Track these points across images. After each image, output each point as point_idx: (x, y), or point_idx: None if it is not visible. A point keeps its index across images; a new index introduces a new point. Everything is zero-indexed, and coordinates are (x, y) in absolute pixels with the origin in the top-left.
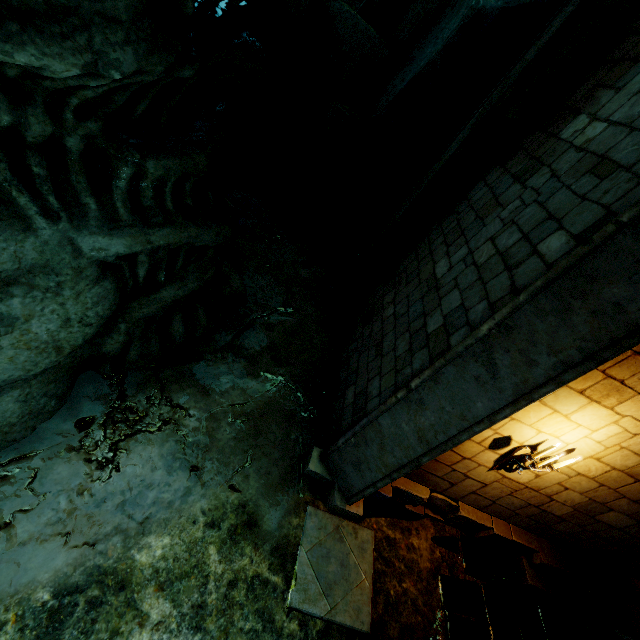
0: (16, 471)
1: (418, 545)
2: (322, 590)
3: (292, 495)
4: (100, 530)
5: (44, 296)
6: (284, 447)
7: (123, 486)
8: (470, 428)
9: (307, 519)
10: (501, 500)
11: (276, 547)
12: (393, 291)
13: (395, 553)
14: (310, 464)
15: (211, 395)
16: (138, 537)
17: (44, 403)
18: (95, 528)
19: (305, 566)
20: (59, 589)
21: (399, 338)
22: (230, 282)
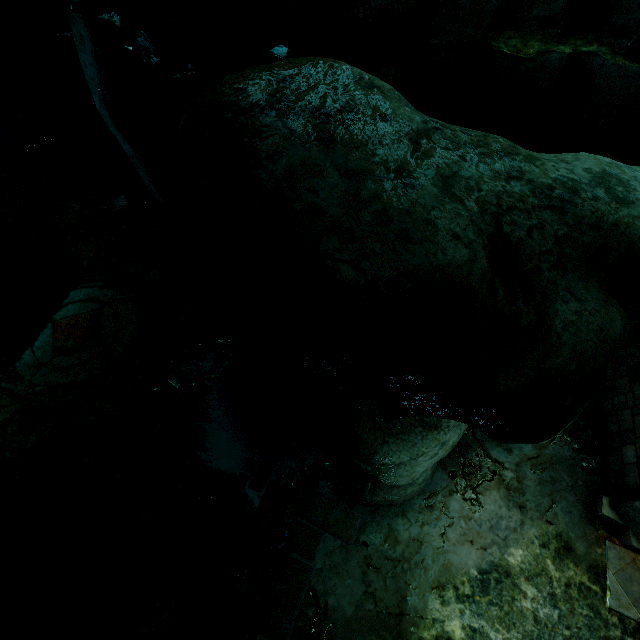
0: (434, 502)
1: None
2: (631, 602)
3: (591, 531)
4: (485, 541)
5: (456, 428)
6: (576, 493)
7: (487, 516)
8: None
9: (608, 550)
10: None
11: (589, 567)
12: None
13: None
14: (603, 510)
15: (513, 451)
16: (505, 548)
17: (435, 465)
18: (482, 540)
19: (614, 583)
20: (479, 570)
21: None
22: None
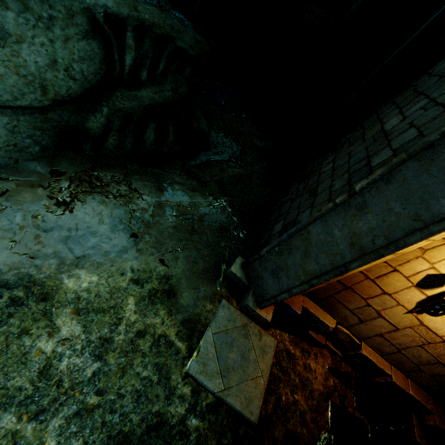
0: None
1: (314, 368)
2: (220, 370)
3: (211, 286)
4: (41, 249)
5: (36, 24)
6: (213, 249)
7: (71, 225)
8: (425, 228)
9: (220, 309)
10: (408, 350)
11: (187, 320)
12: (333, 155)
13: (292, 366)
14: (232, 267)
15: (163, 192)
16: (71, 267)
17: (29, 144)
18: (38, 246)
19: (209, 344)
20: None
21: (336, 179)
22: (199, 122)
